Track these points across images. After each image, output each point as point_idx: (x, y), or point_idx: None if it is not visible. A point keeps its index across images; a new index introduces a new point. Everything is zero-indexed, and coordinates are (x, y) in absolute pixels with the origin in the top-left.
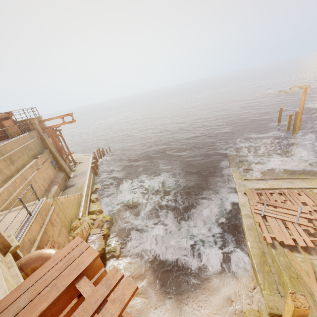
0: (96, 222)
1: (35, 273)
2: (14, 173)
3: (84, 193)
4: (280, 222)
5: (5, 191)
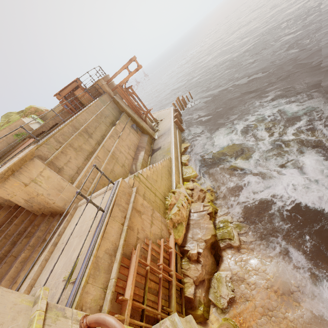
0: (194, 192)
1: None
2: (95, 147)
3: (173, 156)
4: None
5: (89, 170)
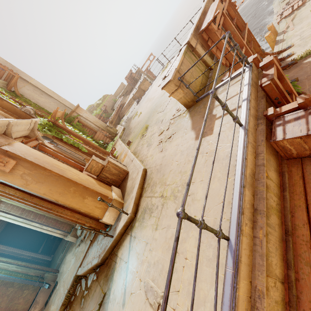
0: None
1: None
2: None
3: None
4: (290, 8)
5: None
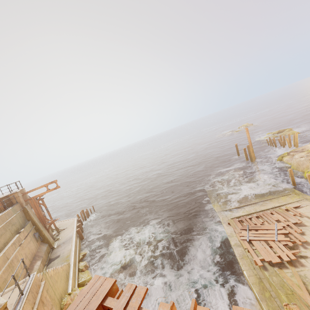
0: None
1: (69, 308)
2: None
3: (72, 262)
4: (264, 243)
5: None
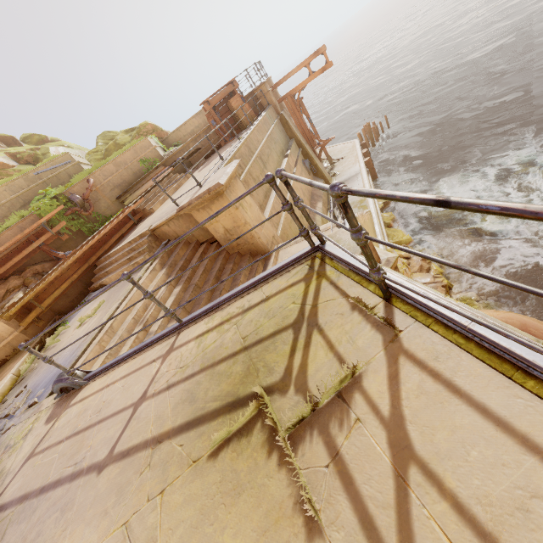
0: (412, 262)
1: None
2: None
3: (374, 210)
4: None
5: (272, 212)
